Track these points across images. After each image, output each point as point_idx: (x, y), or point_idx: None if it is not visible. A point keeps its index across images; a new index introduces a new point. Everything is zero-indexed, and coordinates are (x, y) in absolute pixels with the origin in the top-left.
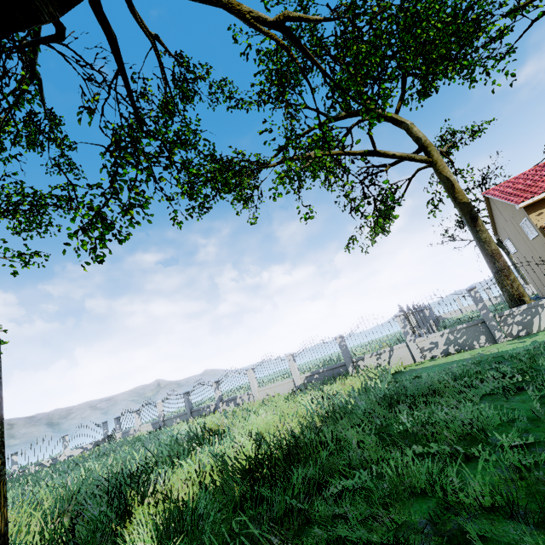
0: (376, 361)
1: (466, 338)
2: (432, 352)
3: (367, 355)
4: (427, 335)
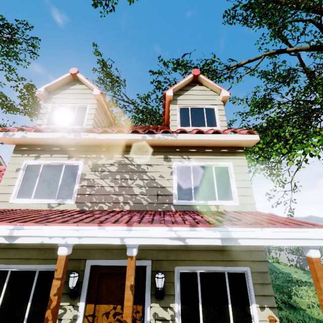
0: (275, 255)
1: (302, 263)
2: (291, 262)
3: (272, 251)
4: (290, 254)
